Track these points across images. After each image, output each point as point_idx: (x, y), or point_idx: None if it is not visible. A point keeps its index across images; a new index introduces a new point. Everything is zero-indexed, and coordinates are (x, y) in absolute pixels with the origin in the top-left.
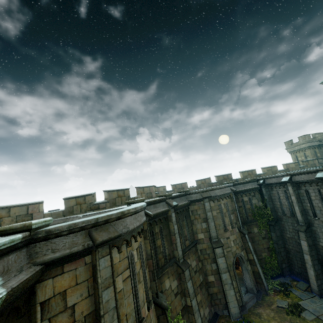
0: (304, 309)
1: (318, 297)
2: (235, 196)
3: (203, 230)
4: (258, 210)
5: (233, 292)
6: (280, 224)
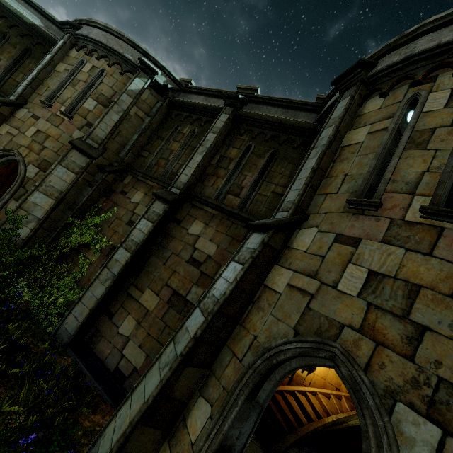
0: None
1: None
2: None
3: None
4: None
5: (151, 391)
6: None
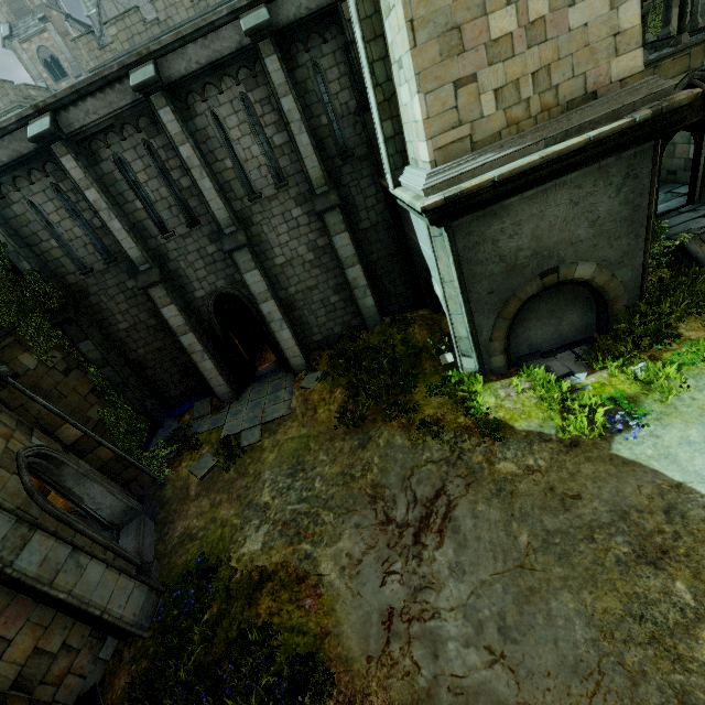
0: (238, 436)
1: (234, 401)
2: None
3: None
4: None
5: (99, 565)
6: (90, 307)
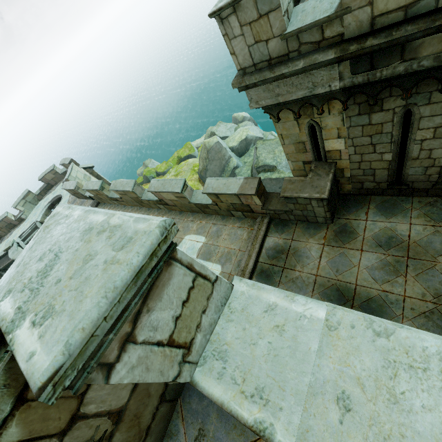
0: None
1: None
2: None
3: None
4: None
5: None
6: None
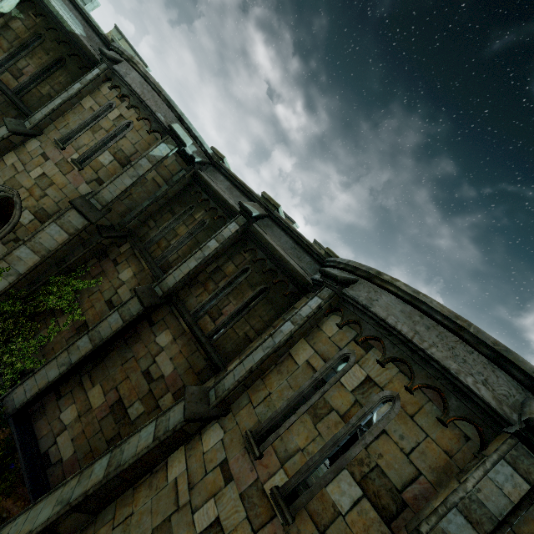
0: None
1: None
2: None
3: None
4: None
5: (40, 522)
6: None
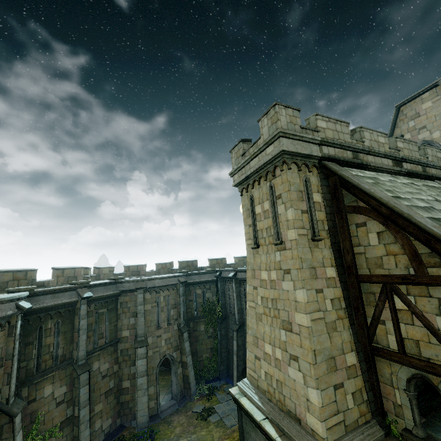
0: (215, 412)
1: None
2: (187, 287)
3: (129, 326)
4: (209, 305)
5: (146, 398)
6: (227, 322)
